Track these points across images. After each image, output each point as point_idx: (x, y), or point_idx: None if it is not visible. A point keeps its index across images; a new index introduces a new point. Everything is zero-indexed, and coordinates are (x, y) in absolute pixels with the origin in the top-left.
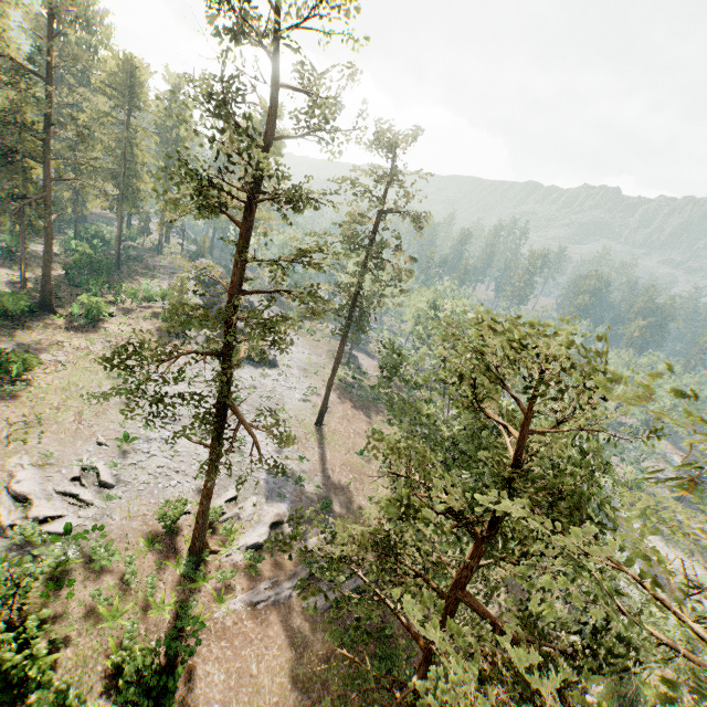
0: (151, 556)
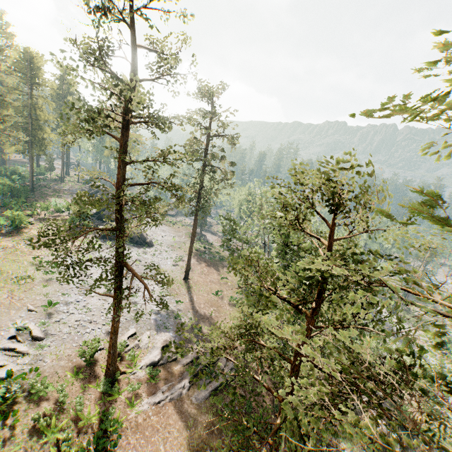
0: (77, 383)
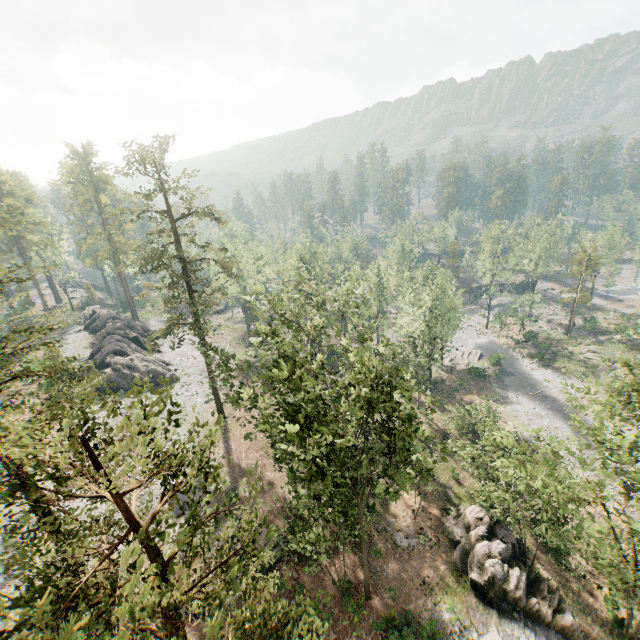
0: None
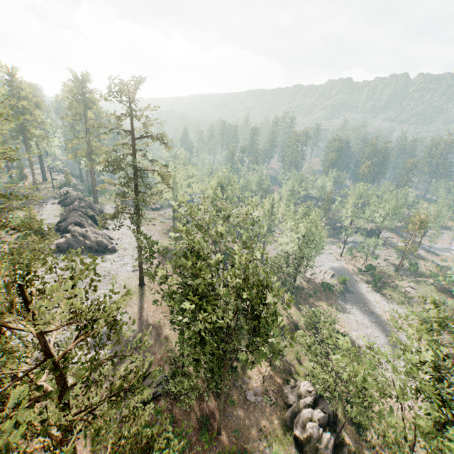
0: None
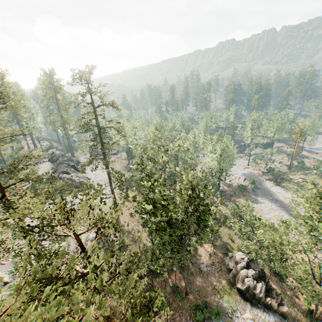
0: None
